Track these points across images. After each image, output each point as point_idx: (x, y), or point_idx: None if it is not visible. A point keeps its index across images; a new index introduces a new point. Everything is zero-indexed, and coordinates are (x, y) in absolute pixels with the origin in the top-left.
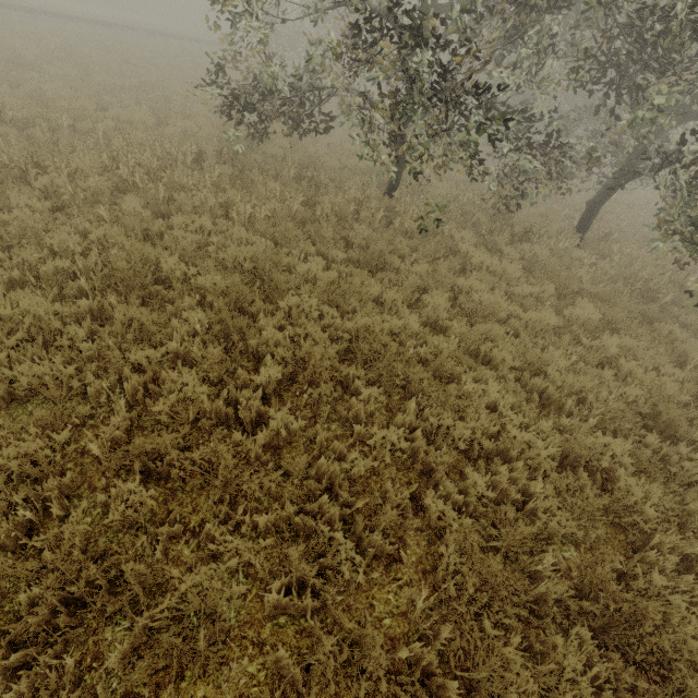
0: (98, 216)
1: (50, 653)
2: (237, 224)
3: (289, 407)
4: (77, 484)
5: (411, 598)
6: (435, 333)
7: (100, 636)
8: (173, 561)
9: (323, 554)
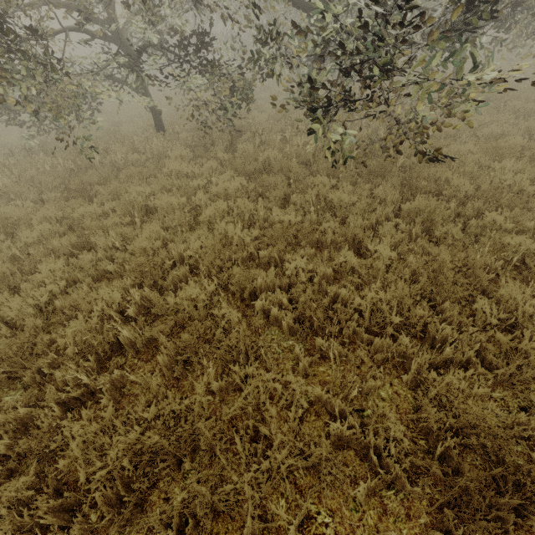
0: None
1: None
2: None
3: None
4: None
5: None
6: None
7: None
8: None
9: None
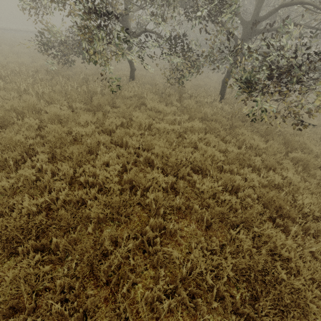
0: None
1: None
2: (35, 96)
3: None
4: None
5: None
6: None
7: None
8: None
9: None
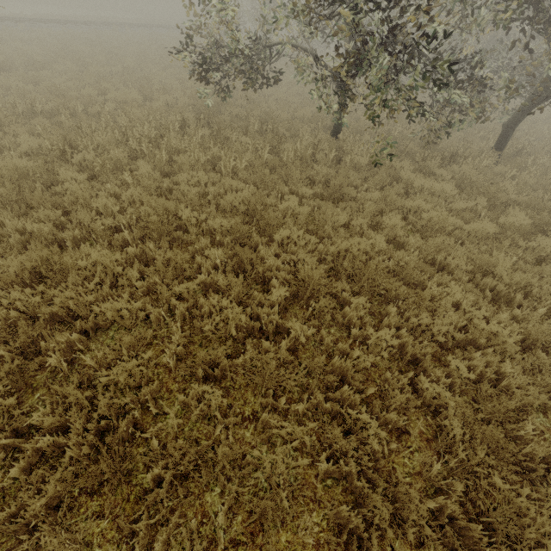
0: (121, 180)
1: (176, 514)
2: (224, 175)
3: (300, 318)
4: (158, 389)
5: (424, 461)
6: (394, 248)
7: (203, 499)
8: (240, 441)
9: (347, 431)
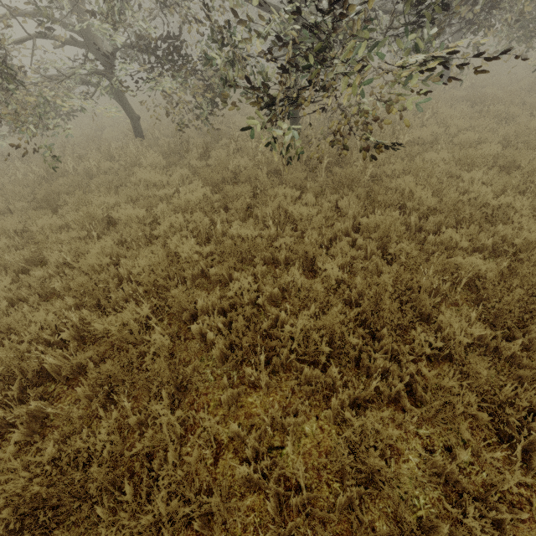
0: None
1: None
2: None
3: None
4: None
5: None
6: None
7: None
8: None
9: None
